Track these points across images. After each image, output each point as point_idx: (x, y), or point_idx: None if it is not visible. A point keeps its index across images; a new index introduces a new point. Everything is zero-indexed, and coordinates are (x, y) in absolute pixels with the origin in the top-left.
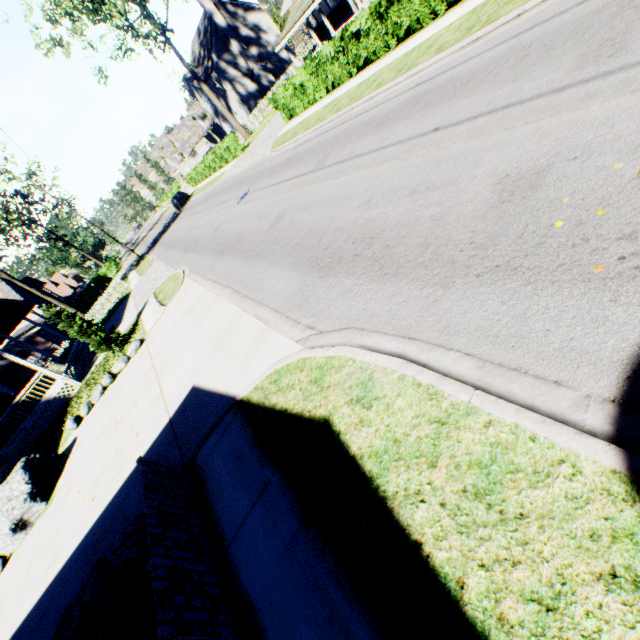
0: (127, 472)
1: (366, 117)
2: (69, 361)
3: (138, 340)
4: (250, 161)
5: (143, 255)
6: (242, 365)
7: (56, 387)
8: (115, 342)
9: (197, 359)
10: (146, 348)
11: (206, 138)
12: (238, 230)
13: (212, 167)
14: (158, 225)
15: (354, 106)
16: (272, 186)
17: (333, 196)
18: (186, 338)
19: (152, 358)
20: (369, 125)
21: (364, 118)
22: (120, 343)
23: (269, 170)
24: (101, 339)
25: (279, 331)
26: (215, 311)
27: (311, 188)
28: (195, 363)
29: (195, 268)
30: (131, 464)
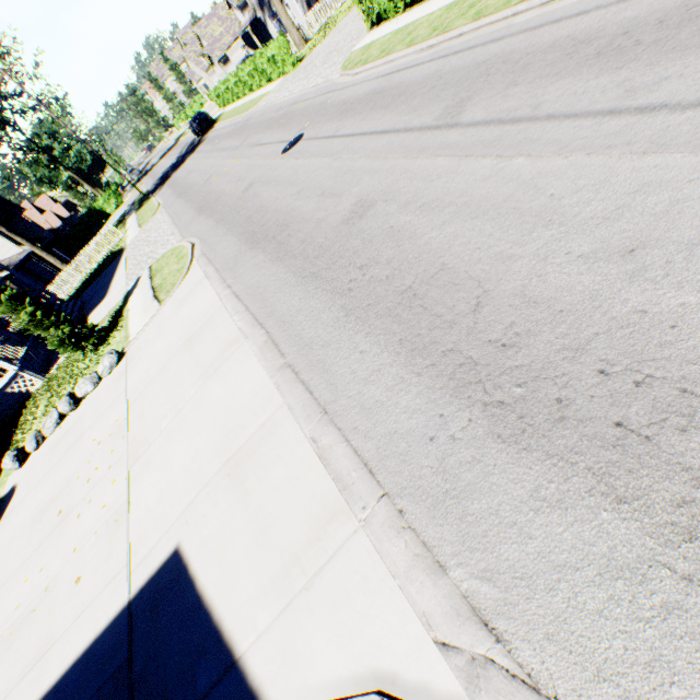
0: (45, 678)
1: (558, 32)
2: (30, 341)
3: (114, 353)
4: (305, 84)
5: (148, 194)
6: (281, 590)
7: (8, 380)
8: (86, 340)
9: (191, 475)
10: (124, 372)
11: (243, 39)
12: (282, 205)
13: (248, 84)
14: (171, 153)
15: (520, 9)
16: (345, 137)
17: (498, 199)
18: (180, 400)
19: (128, 402)
20: (573, 50)
21: (553, 34)
22: (94, 341)
23: (338, 106)
24: (64, 334)
25: (378, 548)
26: (233, 369)
27: (432, 163)
28: (187, 483)
29: (209, 250)
30: (55, 661)
